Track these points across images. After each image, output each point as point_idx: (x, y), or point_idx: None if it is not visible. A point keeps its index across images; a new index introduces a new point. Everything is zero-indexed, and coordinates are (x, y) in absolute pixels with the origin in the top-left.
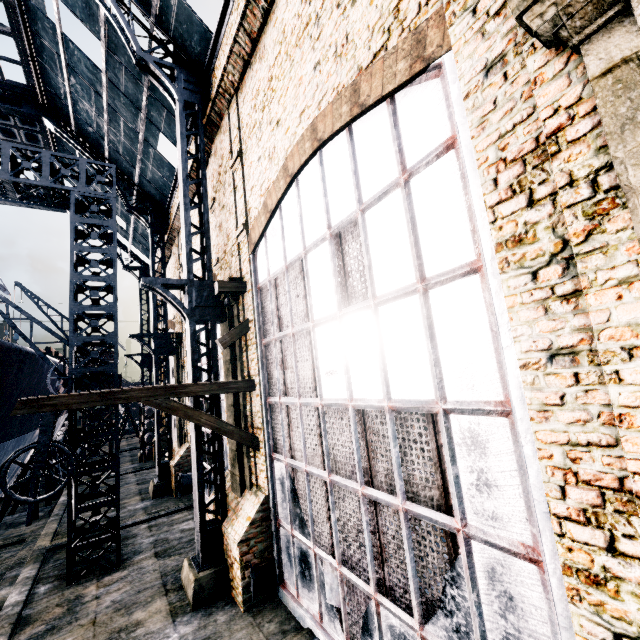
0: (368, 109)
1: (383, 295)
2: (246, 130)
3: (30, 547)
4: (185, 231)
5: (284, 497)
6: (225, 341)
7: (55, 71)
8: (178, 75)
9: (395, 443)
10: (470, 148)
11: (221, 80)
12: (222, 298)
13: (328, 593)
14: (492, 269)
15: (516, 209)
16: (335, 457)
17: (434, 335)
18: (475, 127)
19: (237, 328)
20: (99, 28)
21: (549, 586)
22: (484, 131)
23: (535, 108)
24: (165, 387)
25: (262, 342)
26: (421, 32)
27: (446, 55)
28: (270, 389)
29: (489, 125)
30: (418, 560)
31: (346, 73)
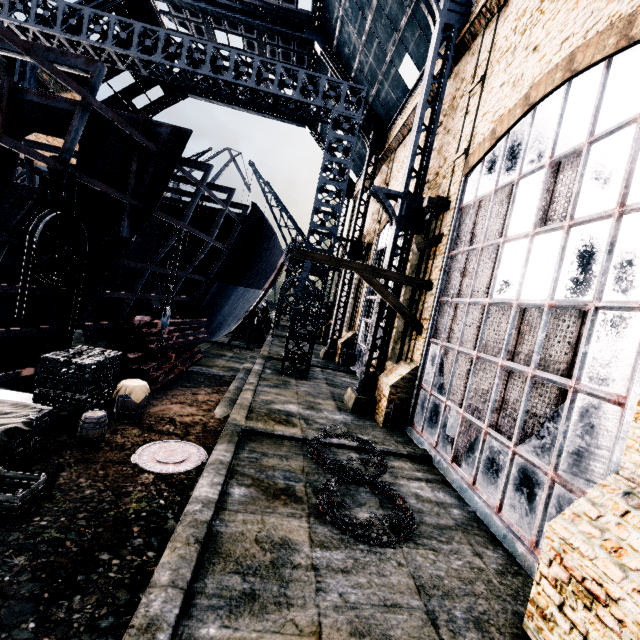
0: (636, 43)
1: (580, 218)
2: (497, 54)
3: (256, 353)
4: (412, 151)
5: (431, 369)
6: (420, 246)
7: None
8: None
9: (543, 331)
10: None
11: None
12: (425, 213)
13: (448, 428)
14: None
15: None
16: (486, 342)
17: (612, 251)
18: None
19: (432, 239)
20: None
21: (623, 415)
22: None
23: None
24: (372, 267)
25: (449, 254)
26: None
27: None
28: (444, 292)
29: None
30: (530, 409)
31: (628, 1)
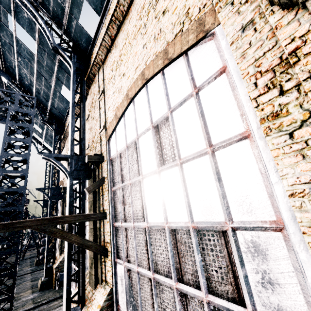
0: (173, 60)
1: (185, 157)
2: (107, 80)
3: None
4: (71, 129)
5: (122, 289)
6: (90, 189)
7: (10, 54)
8: (73, 55)
9: (198, 251)
10: (236, 70)
11: (95, 58)
12: (90, 165)
13: None
14: (258, 134)
15: (272, 97)
16: (156, 261)
17: (221, 179)
18: (239, 58)
19: (97, 182)
20: (35, 34)
21: None
22: (245, 59)
23: (277, 42)
24: (49, 218)
25: (111, 189)
26: (202, 19)
27: (217, 27)
28: (115, 217)
29: (247, 55)
30: None
31: (160, 46)
